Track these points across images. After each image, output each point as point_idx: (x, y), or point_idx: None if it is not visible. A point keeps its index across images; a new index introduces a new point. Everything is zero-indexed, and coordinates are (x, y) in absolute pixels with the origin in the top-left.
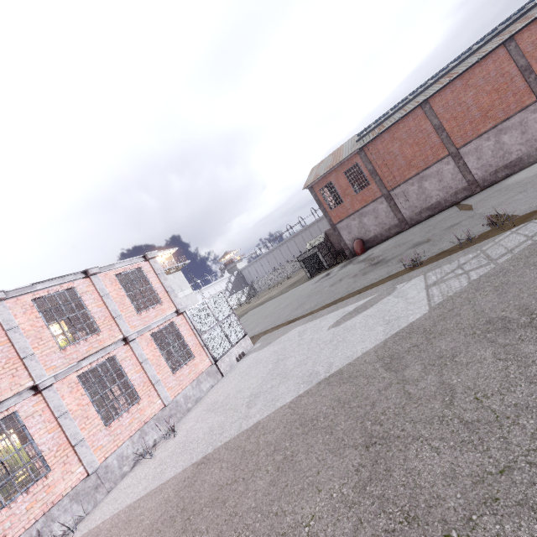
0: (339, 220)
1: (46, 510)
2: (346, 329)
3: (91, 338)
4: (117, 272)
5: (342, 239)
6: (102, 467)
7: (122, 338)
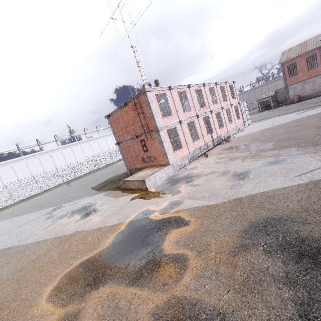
0: (291, 84)
1: (224, 133)
2: (303, 113)
3: (226, 101)
4: (229, 85)
5: (288, 94)
6: (229, 132)
7: (231, 104)
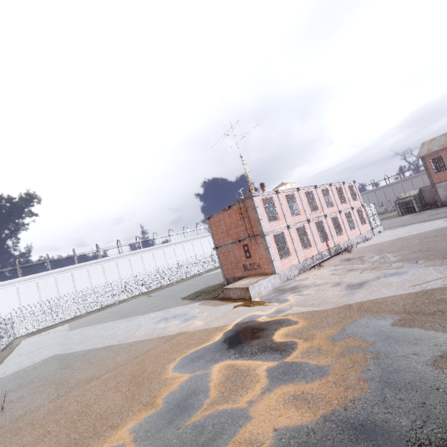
0: (439, 181)
1: (343, 241)
2: None
3: (345, 204)
4: (348, 185)
5: (437, 194)
6: (350, 240)
7: (351, 207)
